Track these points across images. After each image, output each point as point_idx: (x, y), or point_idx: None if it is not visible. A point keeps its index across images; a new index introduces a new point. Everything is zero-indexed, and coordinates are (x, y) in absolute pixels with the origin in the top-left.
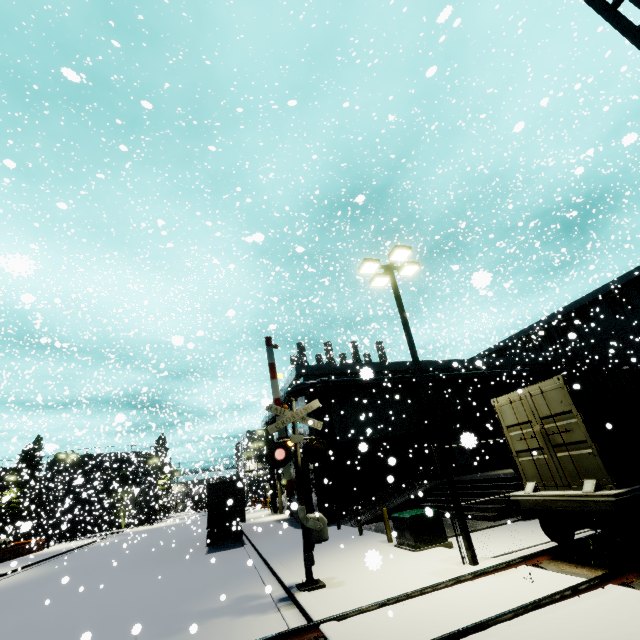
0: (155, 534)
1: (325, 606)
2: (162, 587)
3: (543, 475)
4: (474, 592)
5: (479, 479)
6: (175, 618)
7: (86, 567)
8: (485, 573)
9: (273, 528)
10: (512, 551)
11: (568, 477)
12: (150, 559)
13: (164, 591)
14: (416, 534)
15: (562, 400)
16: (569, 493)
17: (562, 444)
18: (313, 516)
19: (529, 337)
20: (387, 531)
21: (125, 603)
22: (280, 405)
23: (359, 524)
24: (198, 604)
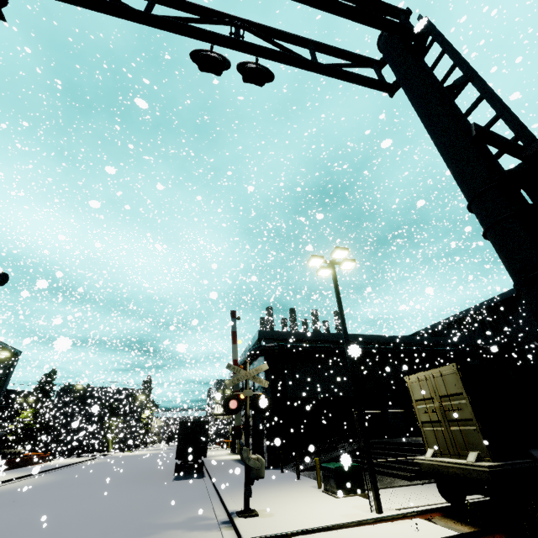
0: (135, 460)
1: (254, 530)
2: (135, 502)
3: (440, 444)
4: (370, 533)
5: (404, 442)
6: (142, 526)
7: (79, 480)
8: (384, 520)
9: (229, 465)
10: (414, 506)
11: (458, 448)
12: (129, 479)
13: (136, 505)
14: (339, 483)
15: (456, 383)
16: (456, 461)
17: (455, 420)
18: (254, 457)
19: (463, 320)
20: (318, 478)
21: (106, 511)
22: (237, 365)
23: (297, 470)
24: (161, 518)
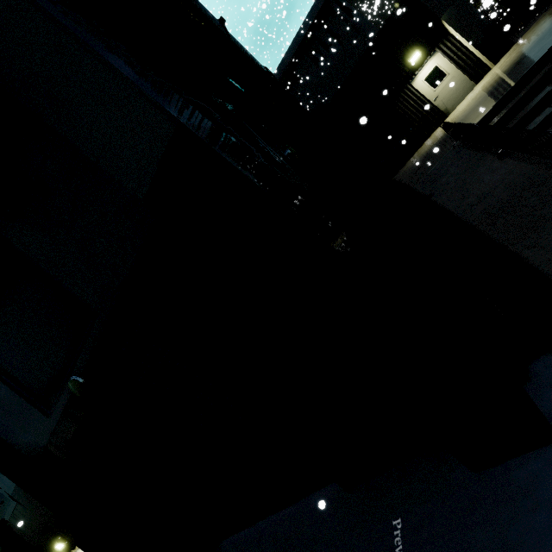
0: None
1: None
2: None
3: None
4: None
5: None
6: None
7: None
8: None
9: None
10: None
11: None
12: None
13: None
14: None
15: None
16: None
17: None
18: None
19: None
20: None
21: None
22: None
23: None
24: None
